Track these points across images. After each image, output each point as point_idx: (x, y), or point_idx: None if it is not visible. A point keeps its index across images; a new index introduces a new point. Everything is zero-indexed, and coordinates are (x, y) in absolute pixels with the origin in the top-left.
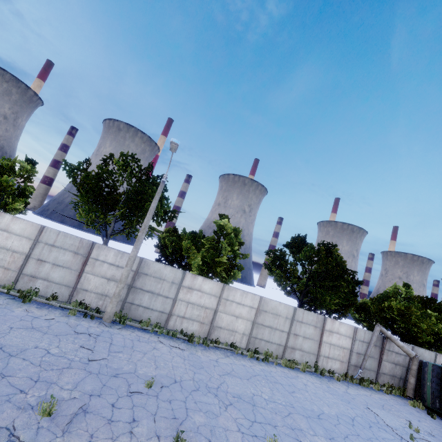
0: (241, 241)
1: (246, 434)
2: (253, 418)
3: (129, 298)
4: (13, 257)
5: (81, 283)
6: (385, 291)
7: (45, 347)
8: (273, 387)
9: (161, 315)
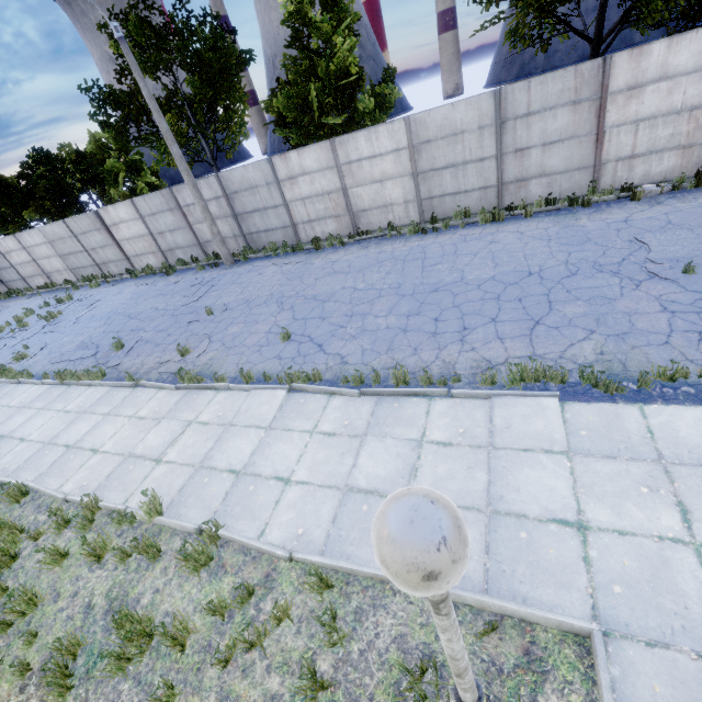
0: (351, 12)
1: (272, 334)
2: (304, 316)
3: (244, 230)
4: (147, 241)
5: (199, 237)
6: None
7: (157, 307)
8: (398, 269)
9: (286, 231)
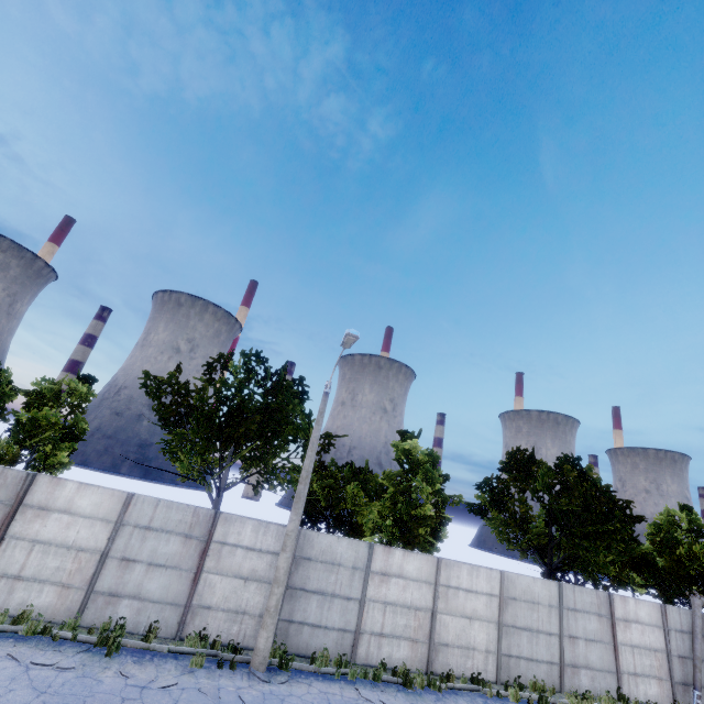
0: (440, 472)
1: None
2: None
3: (284, 611)
4: (78, 560)
5: (198, 594)
6: (654, 523)
7: None
8: None
9: (343, 636)
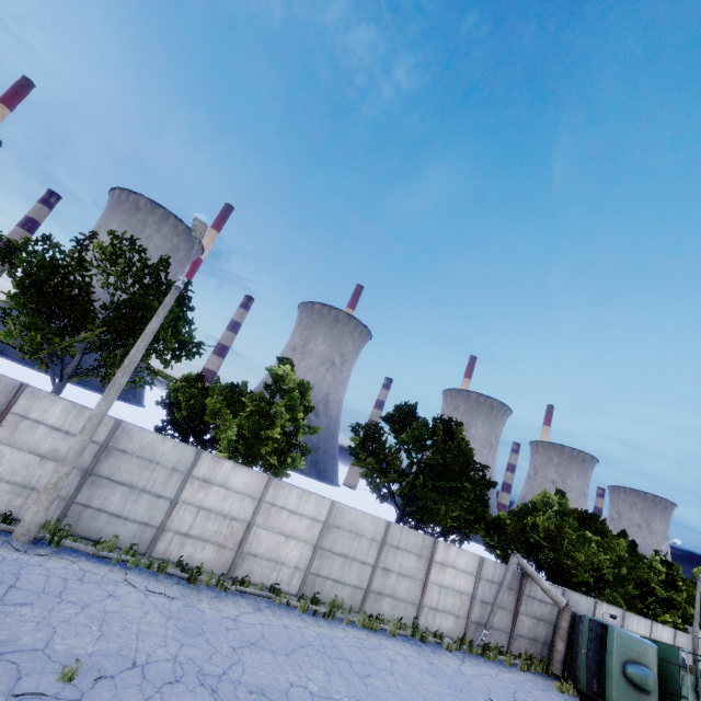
0: (310, 405)
1: None
2: None
3: (82, 496)
4: None
5: None
6: (531, 501)
7: None
8: (333, 668)
9: (144, 530)
